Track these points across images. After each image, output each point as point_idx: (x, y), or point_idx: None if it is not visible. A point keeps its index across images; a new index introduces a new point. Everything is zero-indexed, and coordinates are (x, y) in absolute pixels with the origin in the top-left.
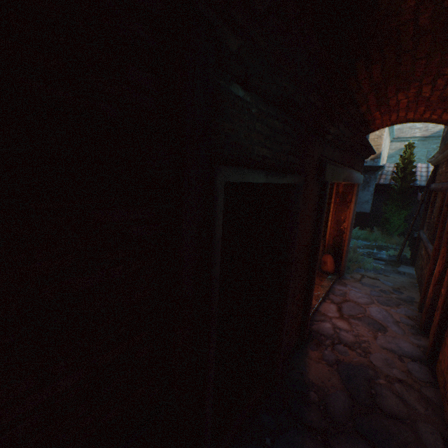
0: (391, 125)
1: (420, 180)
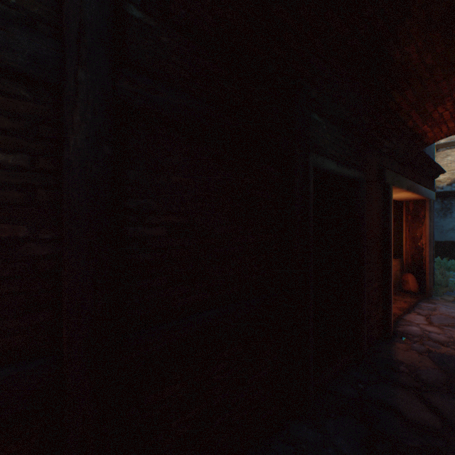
0: (446, 137)
1: None
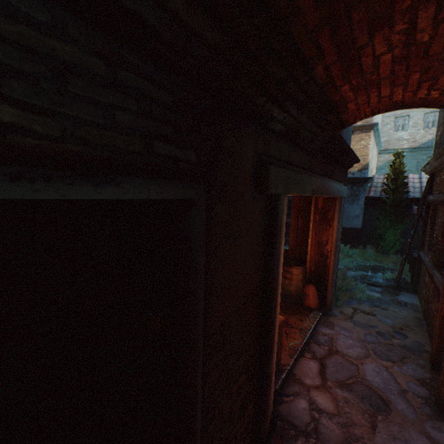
0: (372, 115)
1: (413, 192)
